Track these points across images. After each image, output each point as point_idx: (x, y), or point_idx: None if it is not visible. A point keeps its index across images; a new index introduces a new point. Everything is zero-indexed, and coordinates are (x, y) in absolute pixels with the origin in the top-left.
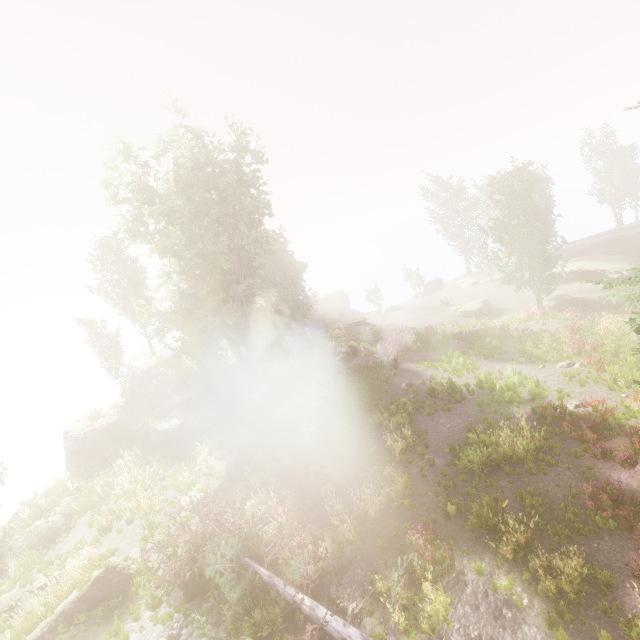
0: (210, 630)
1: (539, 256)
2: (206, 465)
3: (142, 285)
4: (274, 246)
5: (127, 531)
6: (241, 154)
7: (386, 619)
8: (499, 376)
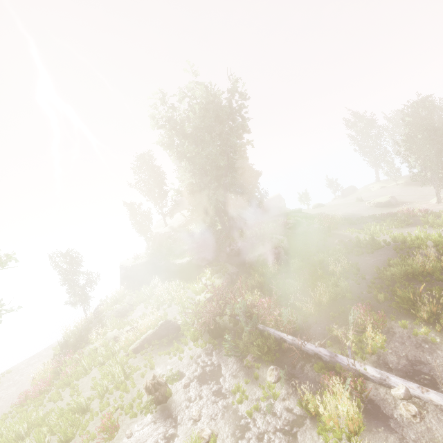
0: (230, 351)
1: (438, 160)
2: (210, 280)
3: (162, 183)
4: (240, 160)
5: (168, 310)
6: (233, 94)
7: (342, 345)
8: (408, 235)
